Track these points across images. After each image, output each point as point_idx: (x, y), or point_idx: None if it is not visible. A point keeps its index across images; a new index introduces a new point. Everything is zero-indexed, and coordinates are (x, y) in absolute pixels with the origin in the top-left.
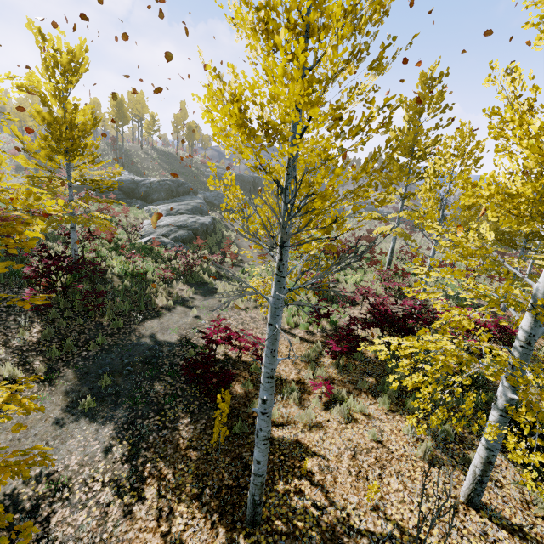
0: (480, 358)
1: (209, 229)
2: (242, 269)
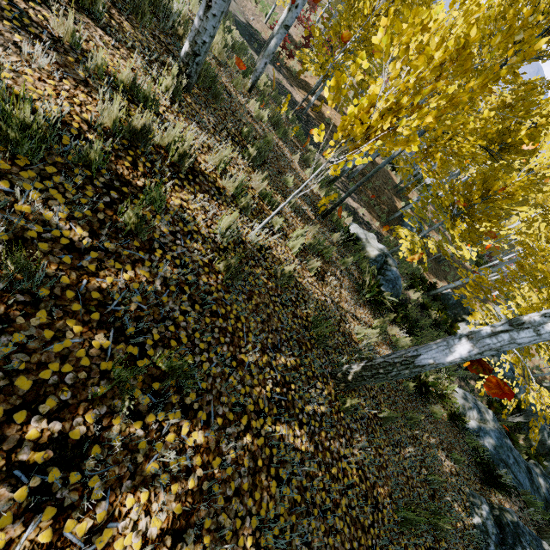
0: None
1: None
2: None
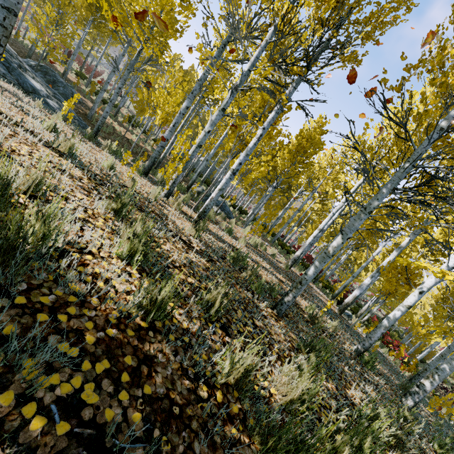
0: None
1: None
2: None
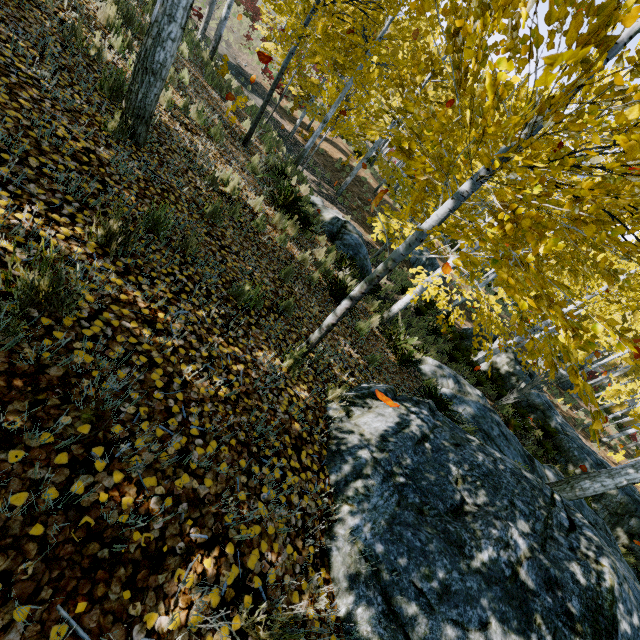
0: None
1: None
2: None
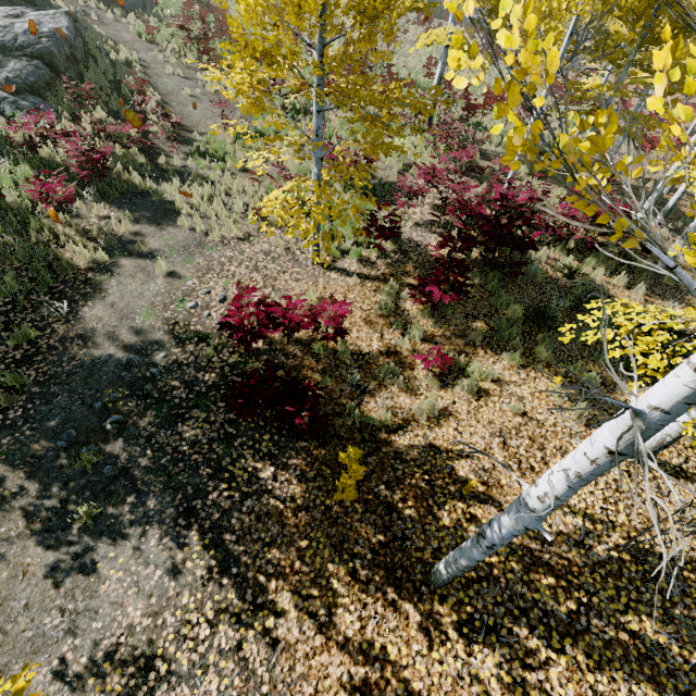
0: (579, 255)
1: (77, 51)
2: (195, 147)
